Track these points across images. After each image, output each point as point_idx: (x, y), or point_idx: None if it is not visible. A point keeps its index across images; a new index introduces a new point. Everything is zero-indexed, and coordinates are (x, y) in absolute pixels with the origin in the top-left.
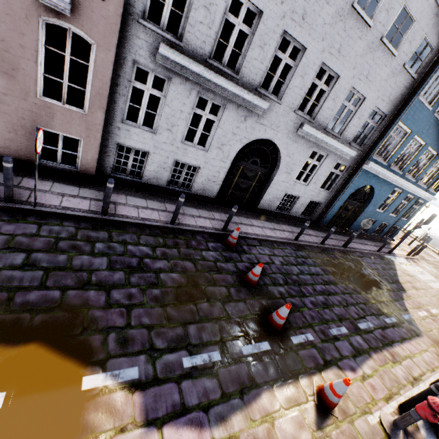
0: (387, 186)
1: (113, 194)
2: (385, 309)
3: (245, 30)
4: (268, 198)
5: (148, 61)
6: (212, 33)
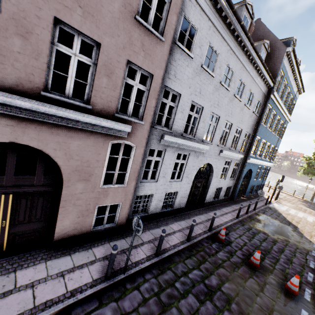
0: (256, 166)
1: (142, 233)
2: (305, 246)
3: (196, 116)
4: (209, 194)
5: (156, 144)
6: (184, 122)
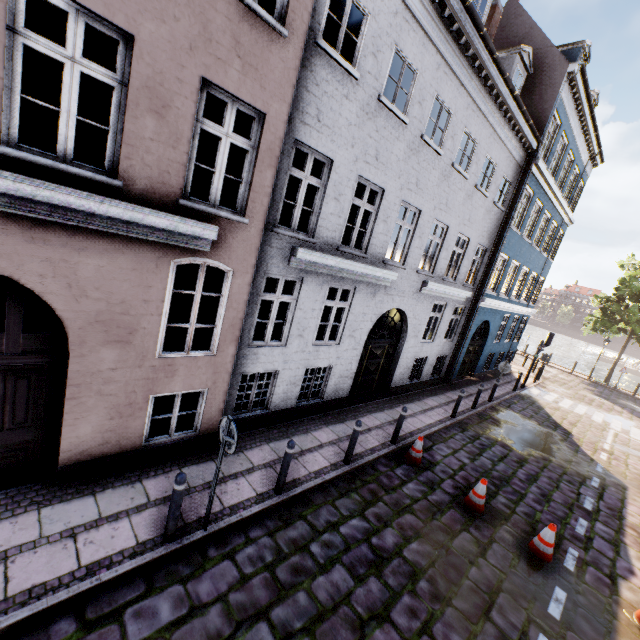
0: (498, 314)
1: (254, 449)
2: (581, 469)
3: (369, 209)
4: (399, 372)
5: (280, 267)
6: (341, 221)
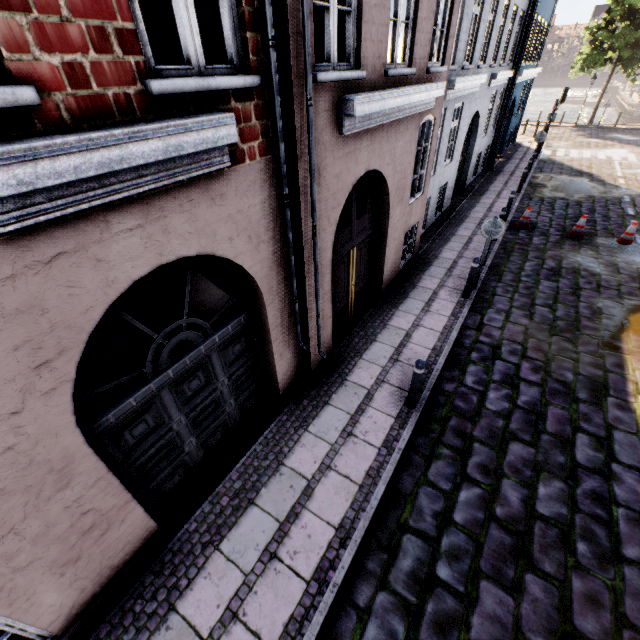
0: (521, 86)
1: (442, 253)
2: (614, 195)
3: (476, 13)
4: (469, 172)
5: None
6: (466, 37)
